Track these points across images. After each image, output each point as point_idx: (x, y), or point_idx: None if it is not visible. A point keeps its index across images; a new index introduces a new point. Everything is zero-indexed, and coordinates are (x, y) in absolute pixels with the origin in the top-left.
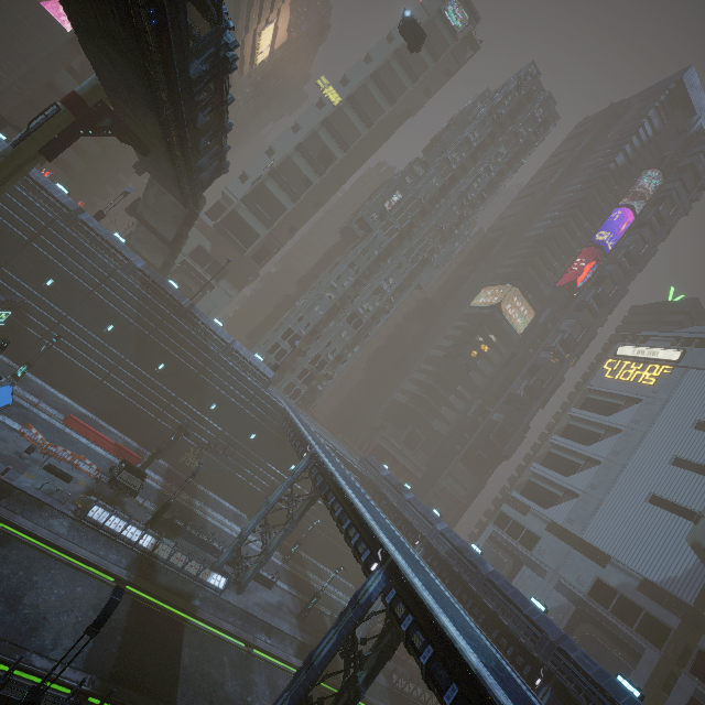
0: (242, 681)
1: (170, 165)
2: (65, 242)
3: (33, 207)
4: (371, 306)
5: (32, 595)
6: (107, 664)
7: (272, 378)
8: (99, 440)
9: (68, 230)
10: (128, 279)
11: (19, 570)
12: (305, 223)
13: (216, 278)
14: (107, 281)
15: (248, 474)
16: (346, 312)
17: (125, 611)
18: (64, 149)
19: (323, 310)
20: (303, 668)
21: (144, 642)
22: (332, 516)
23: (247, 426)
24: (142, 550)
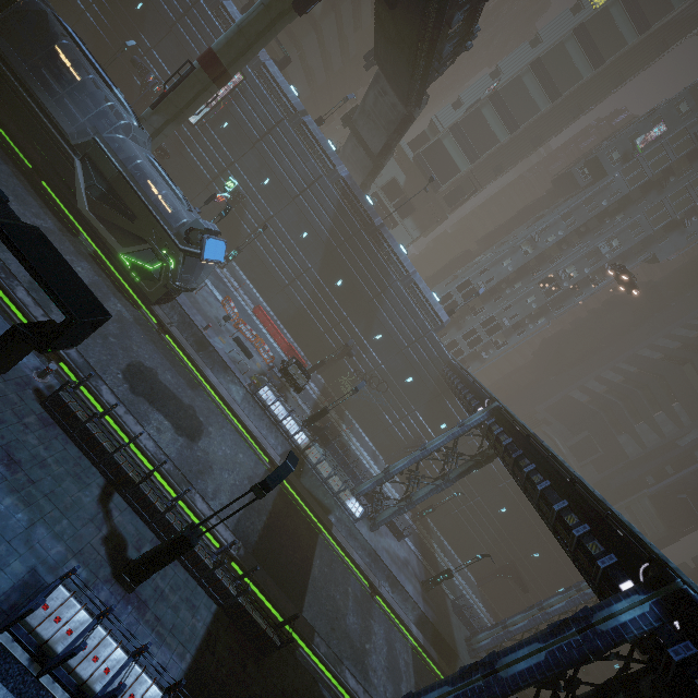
0: (363, 622)
1: (417, 18)
2: (286, 143)
3: (268, 106)
4: (577, 272)
5: (206, 442)
6: (251, 537)
7: (445, 322)
8: (277, 335)
9: (291, 131)
10: (330, 186)
11: (200, 415)
12: (515, 161)
13: (402, 215)
14: (312, 186)
15: (395, 417)
16: (540, 273)
17: (272, 495)
18: (315, 0)
19: (513, 265)
20: (477, 667)
21: (284, 533)
22: (523, 487)
23: (406, 367)
24: (296, 445)
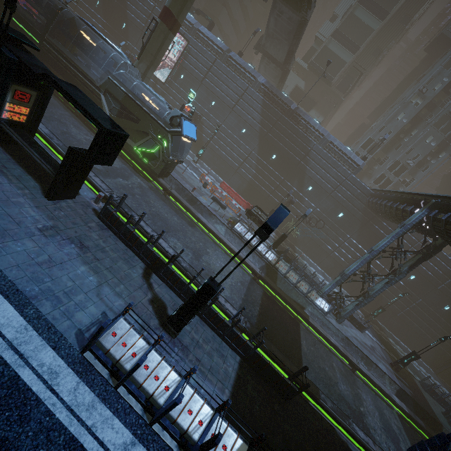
0: (352, 390)
1: None
2: (221, 74)
3: (205, 54)
4: None
5: (206, 257)
6: (251, 320)
7: (361, 165)
8: (238, 199)
9: (223, 65)
10: (255, 92)
11: (200, 242)
12: (390, 41)
13: (307, 109)
14: (243, 96)
15: (334, 245)
16: (433, 117)
17: (259, 294)
18: None
19: (406, 117)
20: None
21: (274, 320)
22: None
23: (335, 206)
24: (268, 261)
